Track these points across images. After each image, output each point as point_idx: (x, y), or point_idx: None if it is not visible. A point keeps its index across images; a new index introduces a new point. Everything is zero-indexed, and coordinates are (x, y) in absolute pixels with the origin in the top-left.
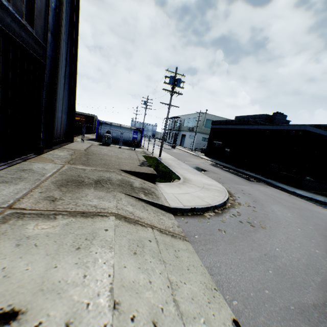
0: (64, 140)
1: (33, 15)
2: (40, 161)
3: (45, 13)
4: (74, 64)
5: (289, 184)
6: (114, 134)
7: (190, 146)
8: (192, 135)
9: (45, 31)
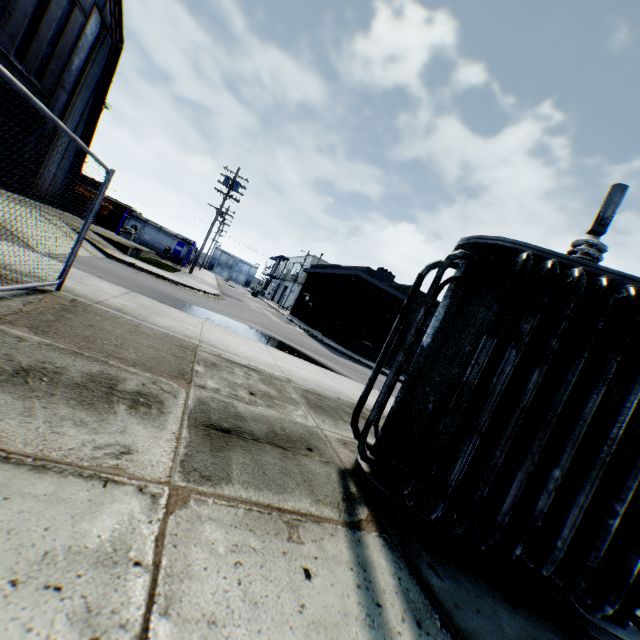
0: (53, 202)
1: (45, 74)
2: (6, 191)
3: (61, 73)
4: (94, 125)
5: (341, 344)
6: (147, 237)
7: (287, 305)
8: (294, 287)
9: (56, 87)
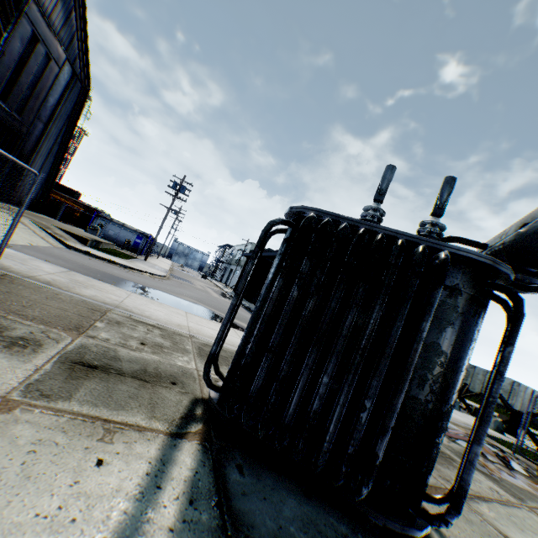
0: (30, 206)
1: (25, 109)
2: None
3: (38, 109)
4: (66, 146)
5: None
6: (112, 232)
7: (232, 284)
8: (238, 269)
9: (33, 119)
